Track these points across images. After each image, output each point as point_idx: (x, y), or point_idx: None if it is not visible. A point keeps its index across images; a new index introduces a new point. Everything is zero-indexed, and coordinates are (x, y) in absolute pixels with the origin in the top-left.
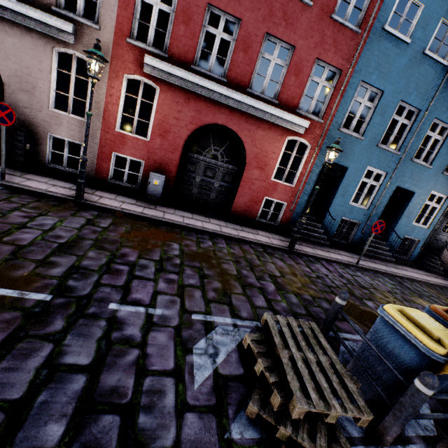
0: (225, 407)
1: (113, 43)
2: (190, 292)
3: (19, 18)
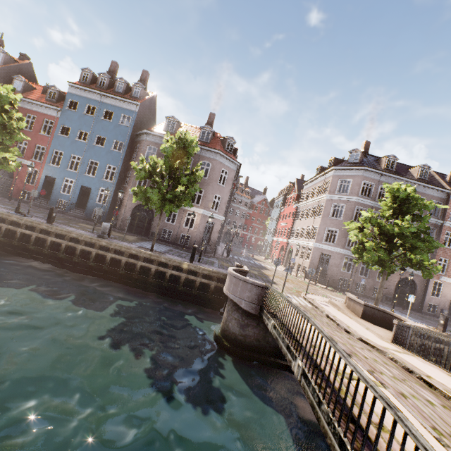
0: None
1: None
2: None
3: None
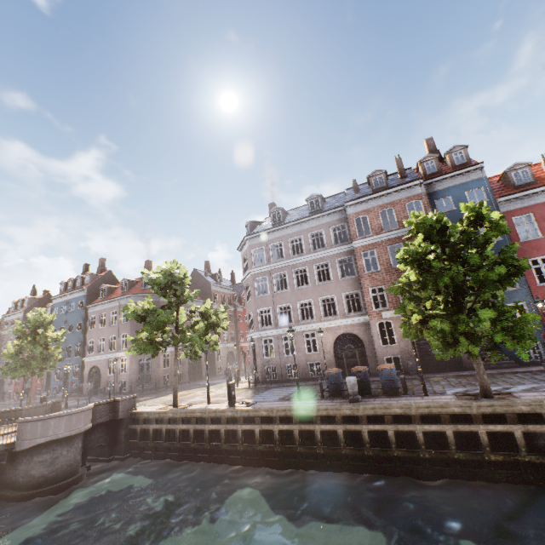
0: None
1: None
2: None
3: None
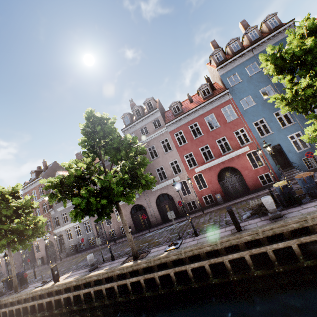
0: (249, 218)
1: (186, 172)
2: (240, 212)
3: (170, 183)
